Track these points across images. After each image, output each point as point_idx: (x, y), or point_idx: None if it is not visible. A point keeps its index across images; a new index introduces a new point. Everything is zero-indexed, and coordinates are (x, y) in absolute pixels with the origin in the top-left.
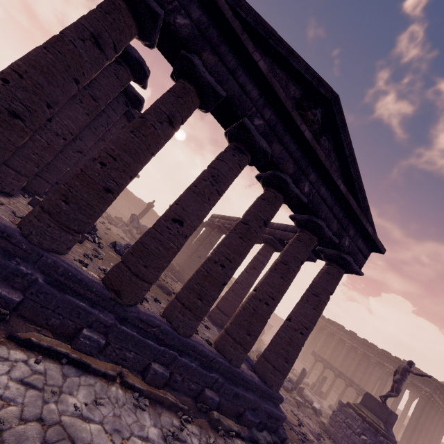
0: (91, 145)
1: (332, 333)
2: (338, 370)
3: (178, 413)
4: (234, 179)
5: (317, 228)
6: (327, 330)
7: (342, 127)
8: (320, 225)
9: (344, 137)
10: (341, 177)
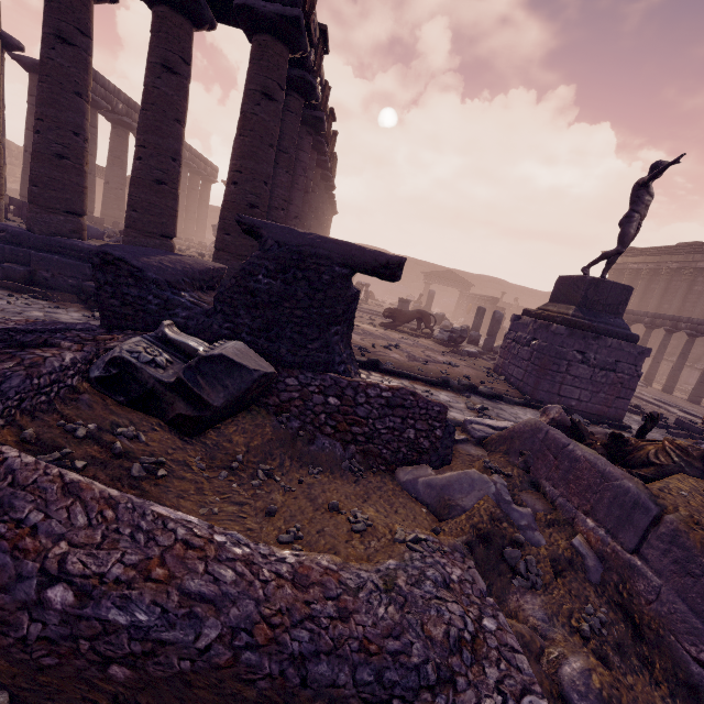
0: (3, 126)
1: (679, 269)
2: (649, 314)
3: (29, 294)
4: None
5: None
6: (665, 269)
7: None
8: None
9: None
10: None
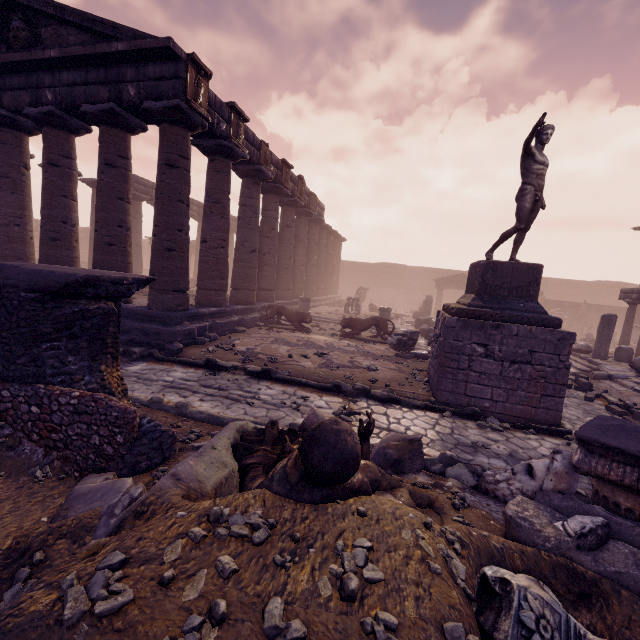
0: None
1: None
2: None
3: None
4: (10, 157)
5: (88, 117)
6: None
7: (30, 1)
8: (81, 112)
9: (39, 5)
10: (87, 36)
